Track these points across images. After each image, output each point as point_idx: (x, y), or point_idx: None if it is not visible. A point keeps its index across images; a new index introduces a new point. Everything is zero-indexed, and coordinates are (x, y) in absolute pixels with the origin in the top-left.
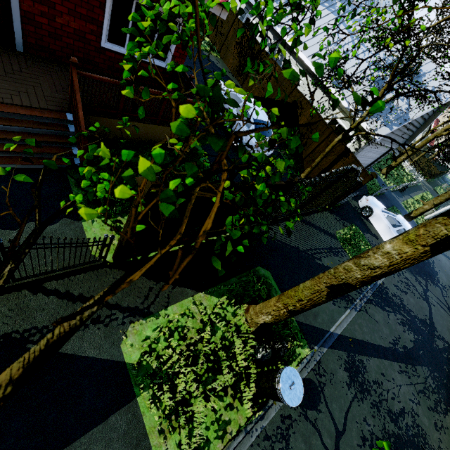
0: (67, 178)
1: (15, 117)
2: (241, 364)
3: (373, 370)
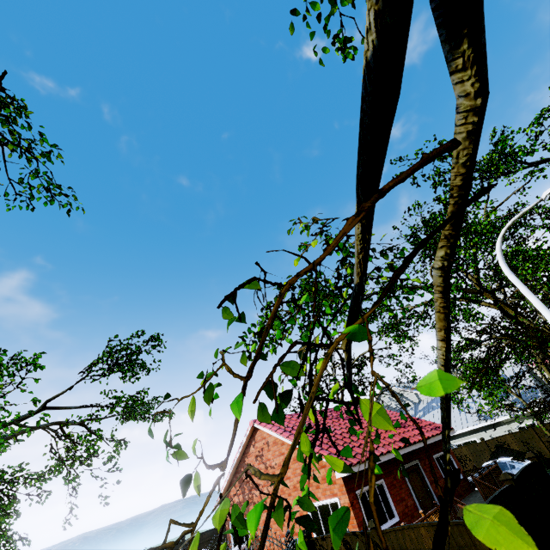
0: None
1: None
2: None
3: None
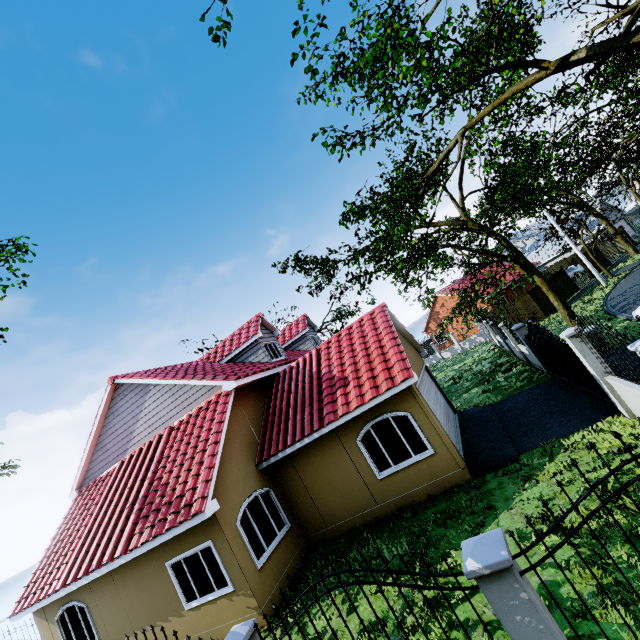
0: None
1: None
2: None
3: None
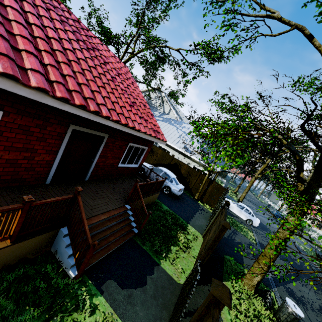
0: (137, 243)
1: (112, 217)
2: (266, 314)
3: (296, 290)
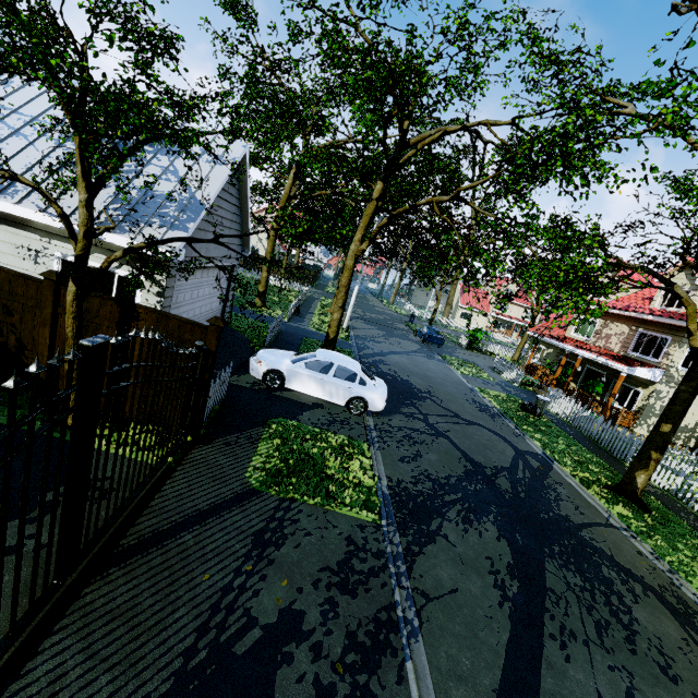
0: None
1: None
2: None
3: None
